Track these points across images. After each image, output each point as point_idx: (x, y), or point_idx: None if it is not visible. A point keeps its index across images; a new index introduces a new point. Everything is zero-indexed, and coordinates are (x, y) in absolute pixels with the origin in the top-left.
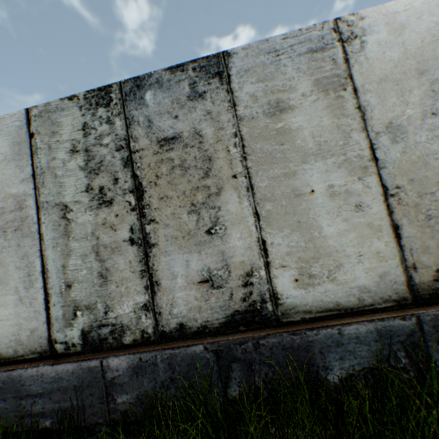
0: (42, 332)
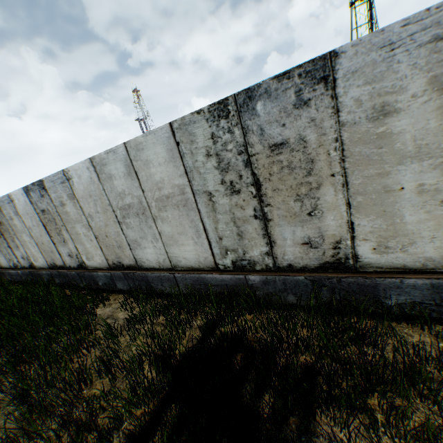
0: (9, 263)
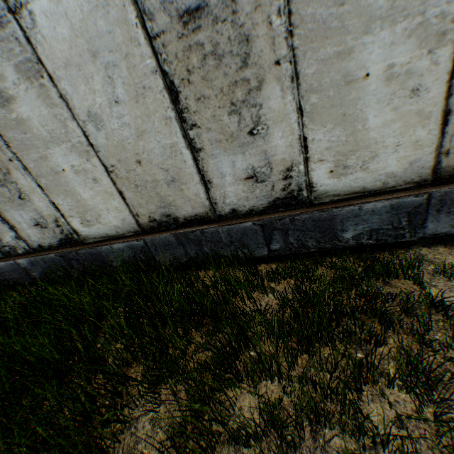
0: None
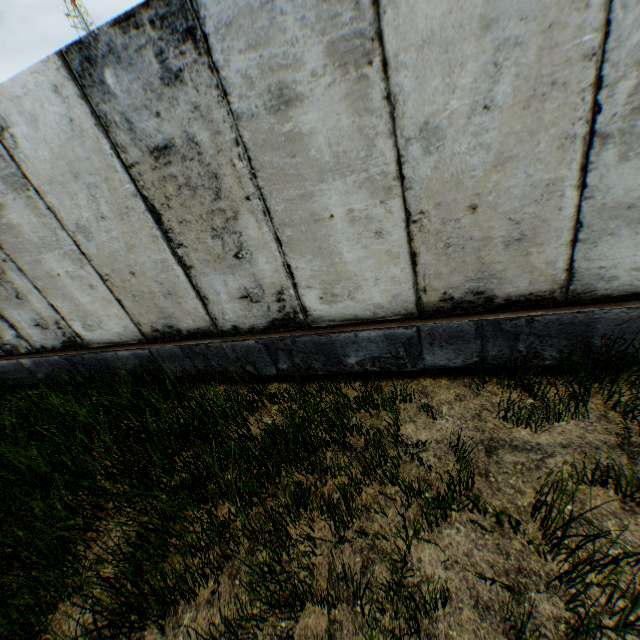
0: None
